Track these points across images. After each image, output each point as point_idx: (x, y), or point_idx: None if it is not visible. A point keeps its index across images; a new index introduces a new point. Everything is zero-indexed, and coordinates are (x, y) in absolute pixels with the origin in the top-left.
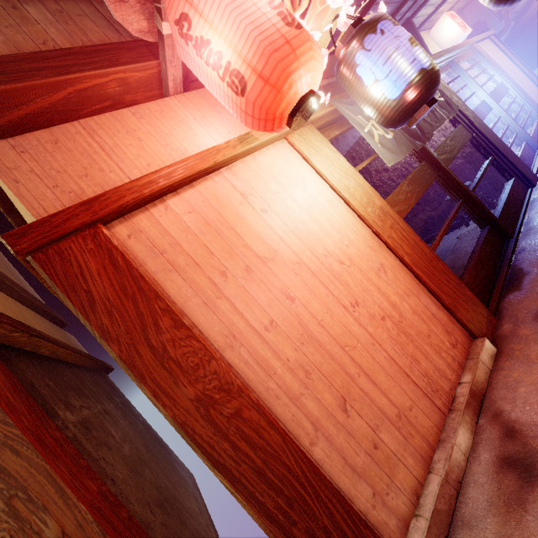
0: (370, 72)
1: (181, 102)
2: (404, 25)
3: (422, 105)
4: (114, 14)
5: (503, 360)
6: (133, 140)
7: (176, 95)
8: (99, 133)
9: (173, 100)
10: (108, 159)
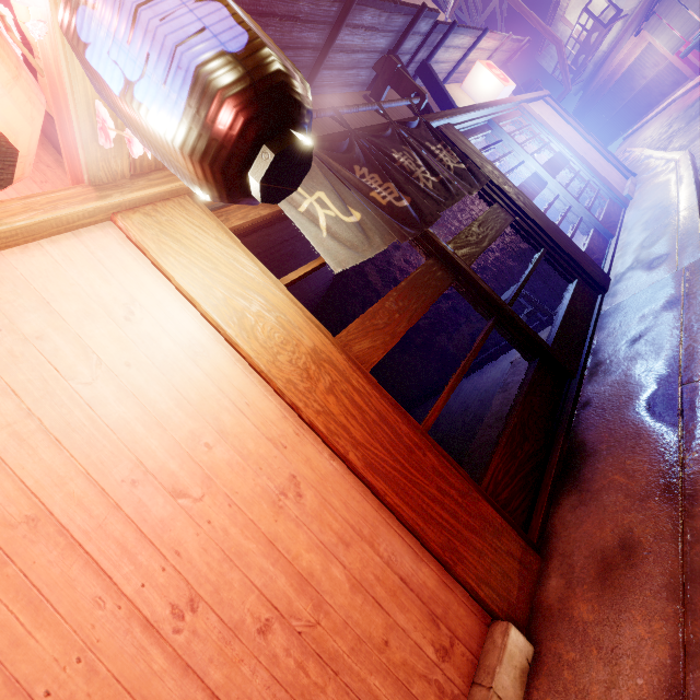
0: (111, 62)
1: None
2: (420, 70)
3: (256, 147)
4: None
5: (543, 688)
6: None
7: None
8: None
9: None
10: None
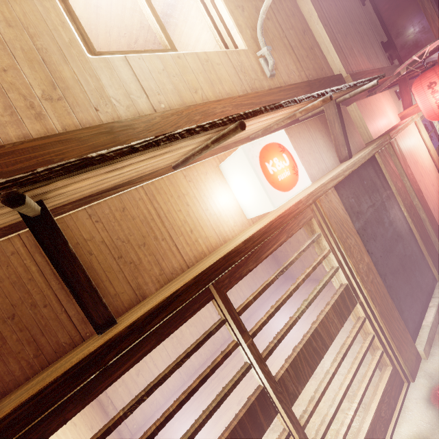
0: None
1: (382, 96)
2: None
3: None
4: (399, 68)
5: None
6: (377, 109)
7: (380, 93)
8: (371, 104)
9: (380, 95)
10: (374, 114)
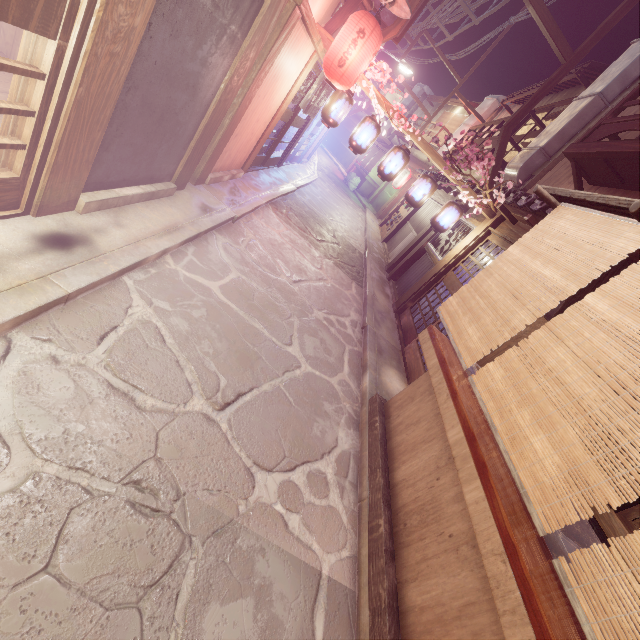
0: (339, 106)
1: None
2: None
3: (328, 125)
4: None
5: (242, 181)
6: None
7: None
8: None
9: None
10: None
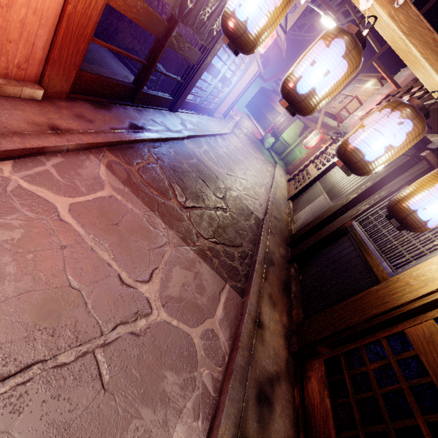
0: None
1: None
2: None
3: None
4: None
5: (35, 104)
6: None
7: None
8: None
9: None
10: None
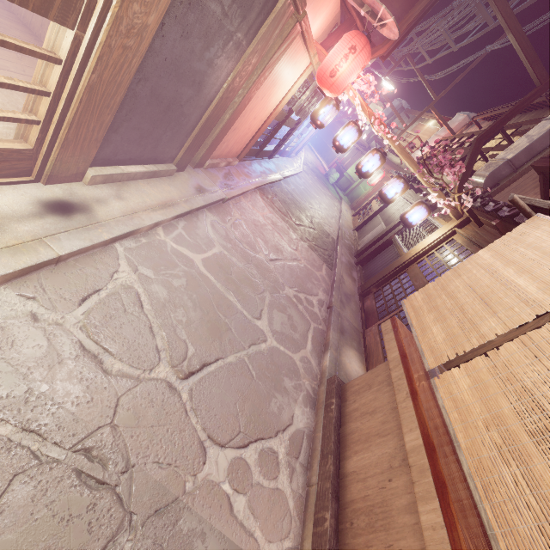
0: (327, 110)
1: None
2: None
3: (316, 126)
4: None
5: (236, 168)
6: None
7: None
8: None
9: None
10: None
